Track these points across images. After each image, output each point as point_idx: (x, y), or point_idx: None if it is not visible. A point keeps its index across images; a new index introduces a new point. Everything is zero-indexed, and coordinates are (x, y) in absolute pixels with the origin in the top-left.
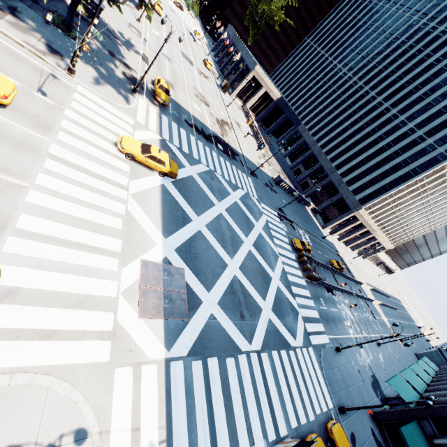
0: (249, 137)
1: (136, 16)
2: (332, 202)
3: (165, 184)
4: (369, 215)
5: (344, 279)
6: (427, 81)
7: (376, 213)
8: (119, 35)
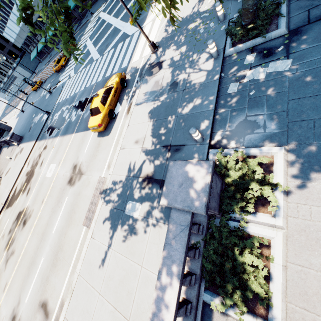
0: None
1: None
2: None
3: None
4: None
5: None
6: None
7: None
8: (136, 218)
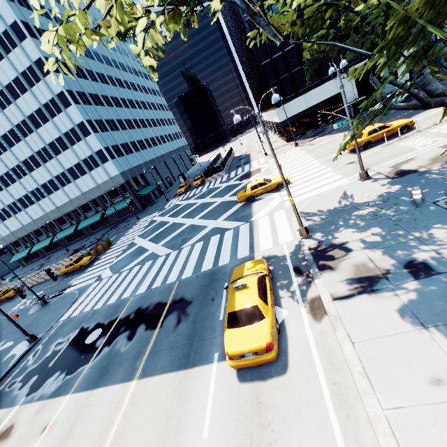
0: None
1: None
2: None
3: None
4: None
5: None
6: None
7: None
8: None
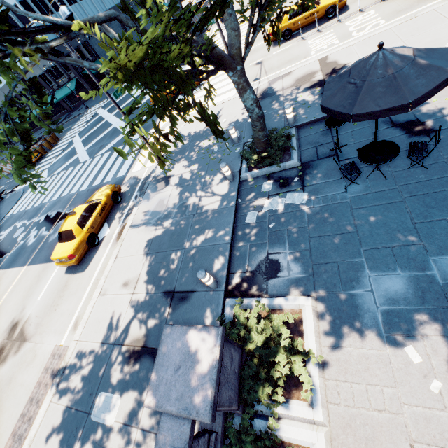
0: None
1: None
2: None
3: None
4: None
5: None
6: None
7: None
8: (110, 427)
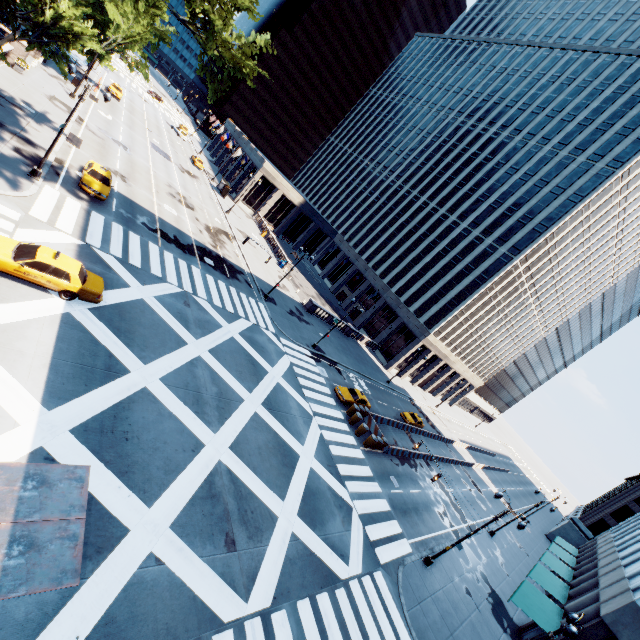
0: (264, 251)
1: (69, 91)
2: (392, 331)
3: (75, 312)
4: (442, 342)
5: (427, 438)
6: (469, 176)
7: (450, 338)
8: (24, 104)
